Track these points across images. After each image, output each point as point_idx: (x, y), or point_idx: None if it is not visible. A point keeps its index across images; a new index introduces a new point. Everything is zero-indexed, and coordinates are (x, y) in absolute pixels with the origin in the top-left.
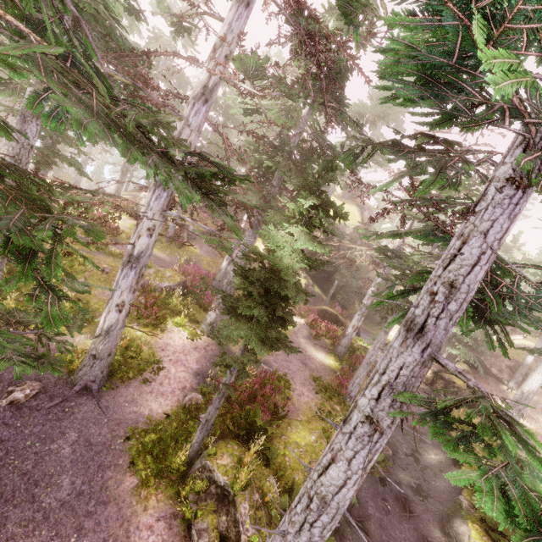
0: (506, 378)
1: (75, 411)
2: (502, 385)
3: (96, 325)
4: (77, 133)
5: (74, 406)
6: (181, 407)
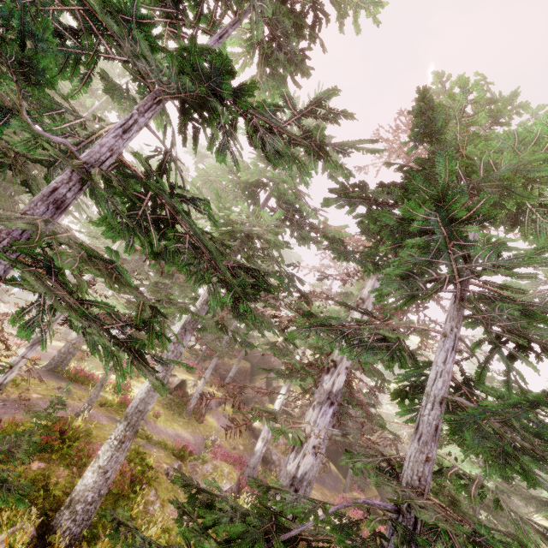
0: None
1: None
2: None
3: None
4: (413, 417)
5: None
6: None
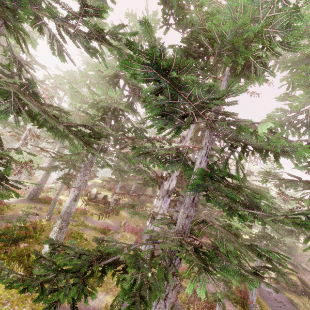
0: None
1: None
2: None
3: (106, 283)
4: None
5: None
6: None
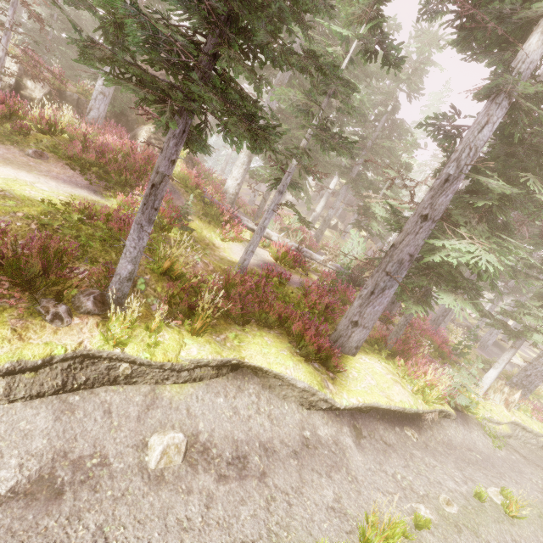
0: None
1: None
2: None
3: None
4: None
5: None
6: None
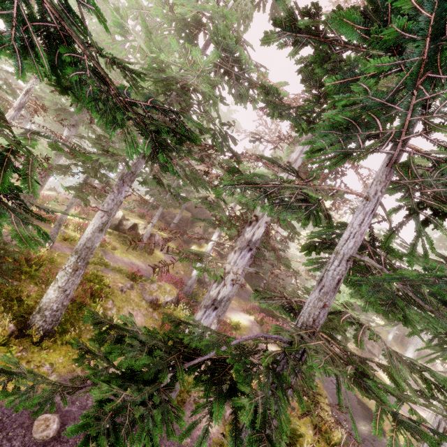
0: (377, 352)
1: (162, 446)
2: (375, 357)
3: None
4: (317, 267)
5: (160, 441)
6: (228, 424)
